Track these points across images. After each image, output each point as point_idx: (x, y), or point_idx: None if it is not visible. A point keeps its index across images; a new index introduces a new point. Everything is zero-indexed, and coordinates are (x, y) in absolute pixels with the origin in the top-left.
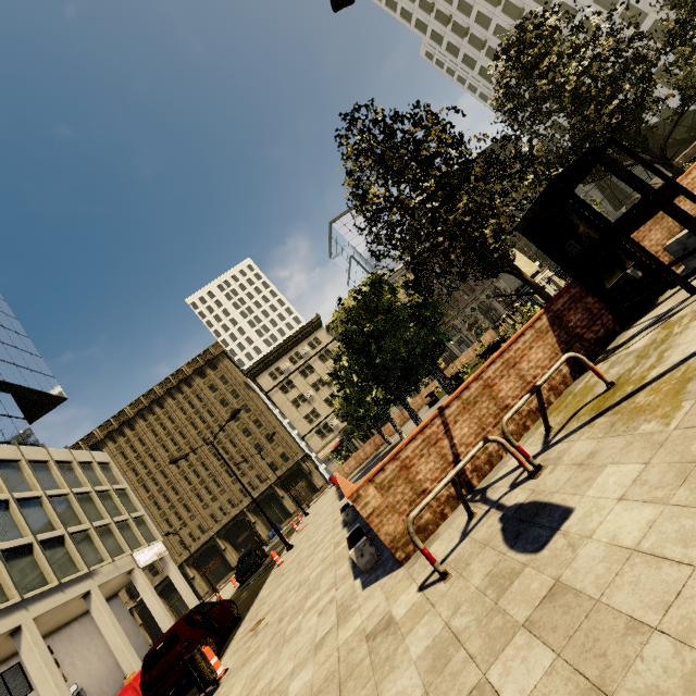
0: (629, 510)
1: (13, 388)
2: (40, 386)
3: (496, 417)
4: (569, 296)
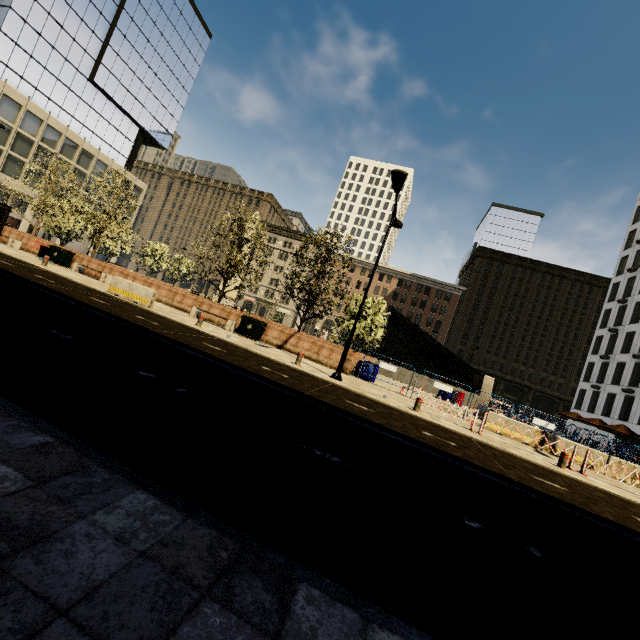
0: None
1: (141, 127)
2: (157, 135)
3: None
4: None
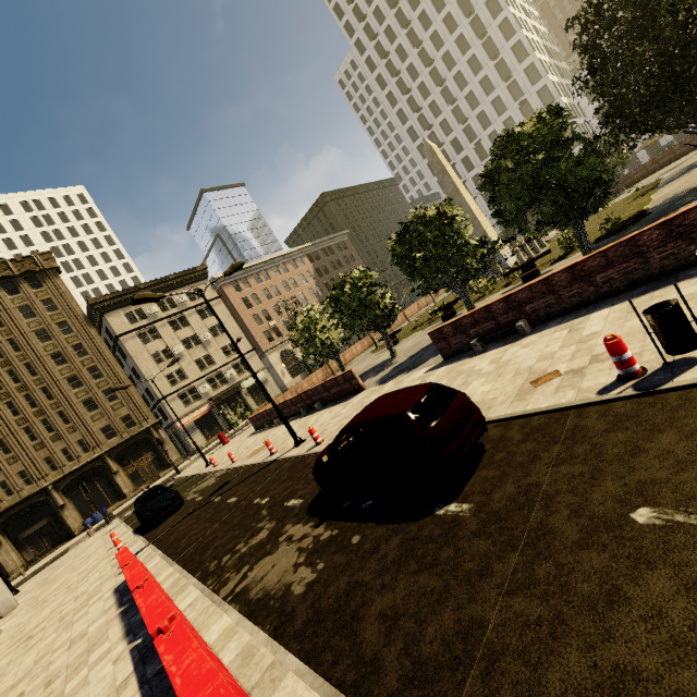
0: None
1: None
2: None
3: None
4: None
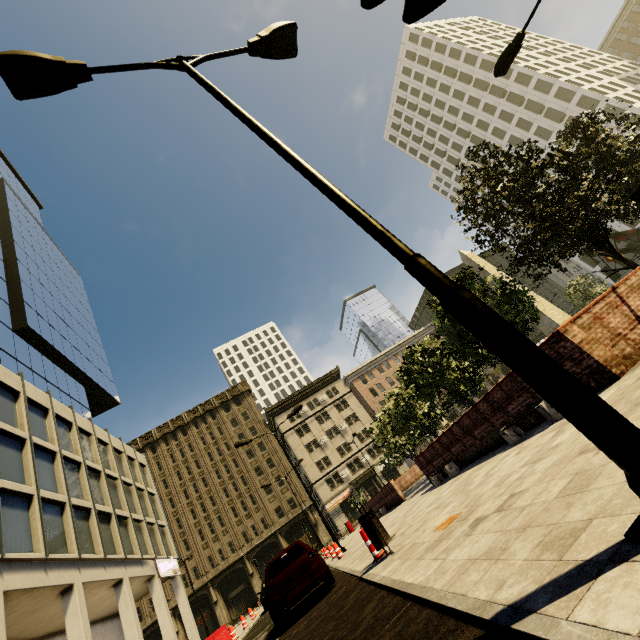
0: None
1: (88, 382)
2: (105, 386)
3: None
4: None
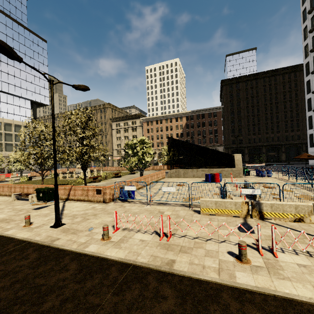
0: None
1: (30, 100)
2: (40, 100)
3: None
4: None
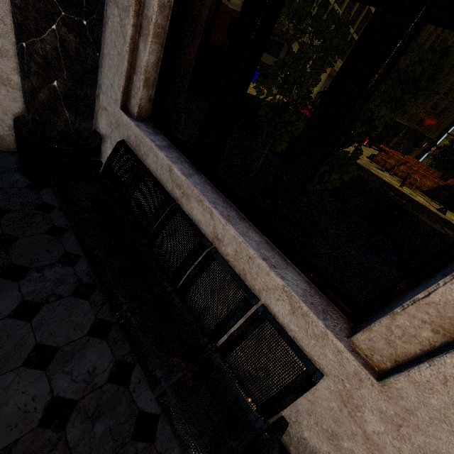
0: (381, 172)
1: None
2: None
3: (407, 174)
4: (453, 191)
